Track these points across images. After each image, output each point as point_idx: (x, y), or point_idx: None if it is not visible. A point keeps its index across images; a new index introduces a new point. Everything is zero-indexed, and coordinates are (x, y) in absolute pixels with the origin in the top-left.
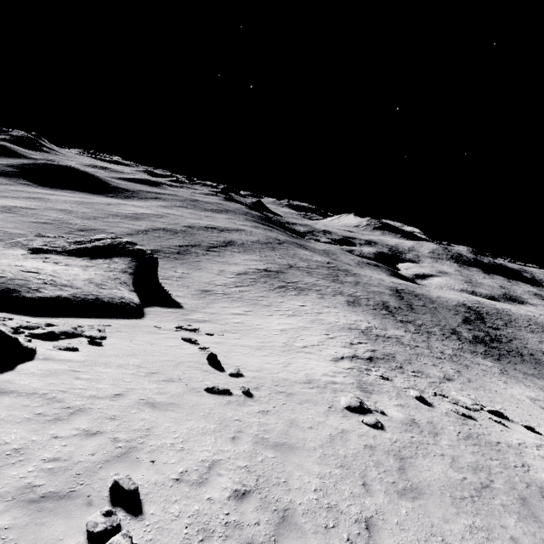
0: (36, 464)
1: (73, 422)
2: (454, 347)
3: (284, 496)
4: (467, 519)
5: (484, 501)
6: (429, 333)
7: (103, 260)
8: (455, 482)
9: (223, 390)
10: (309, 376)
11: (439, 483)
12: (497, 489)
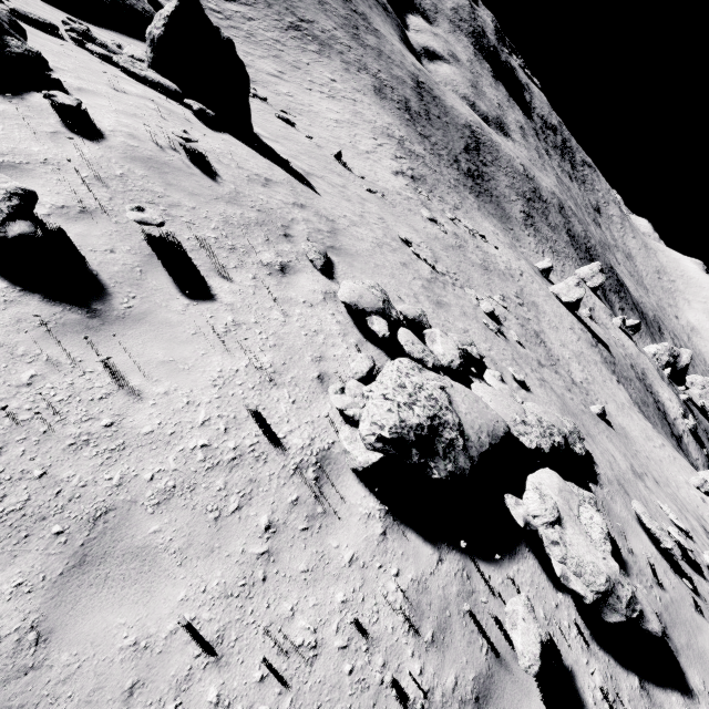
0: (374, 225)
1: (355, 204)
2: (454, 177)
3: (441, 257)
4: (487, 276)
5: (489, 272)
6: (440, 157)
7: None
8: (480, 264)
9: (375, 193)
10: (396, 189)
11: (476, 263)
12: (492, 269)
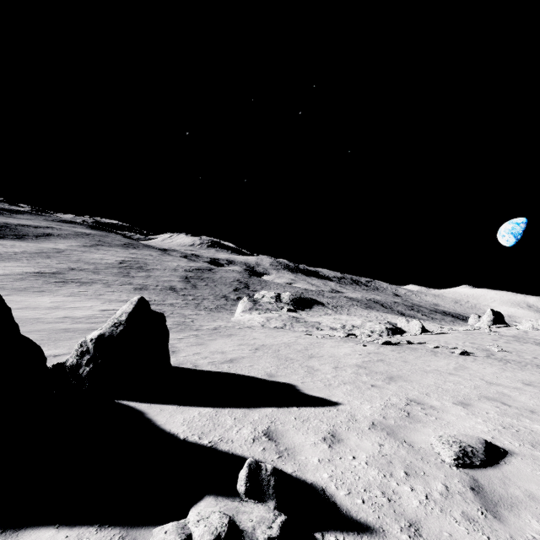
0: None
1: None
2: None
3: None
4: None
5: None
6: None
7: (316, 309)
8: None
9: None
10: None
11: None
12: None
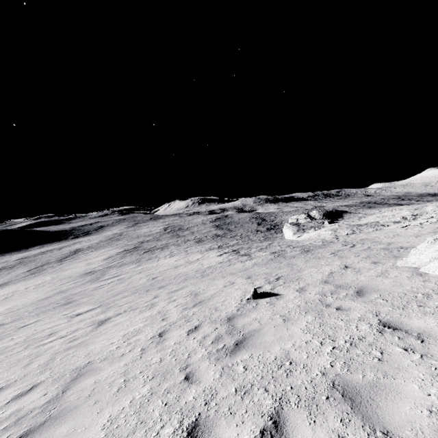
0: None
1: None
2: None
3: None
4: None
5: None
6: None
7: (347, 216)
8: None
9: None
10: None
11: None
12: None
